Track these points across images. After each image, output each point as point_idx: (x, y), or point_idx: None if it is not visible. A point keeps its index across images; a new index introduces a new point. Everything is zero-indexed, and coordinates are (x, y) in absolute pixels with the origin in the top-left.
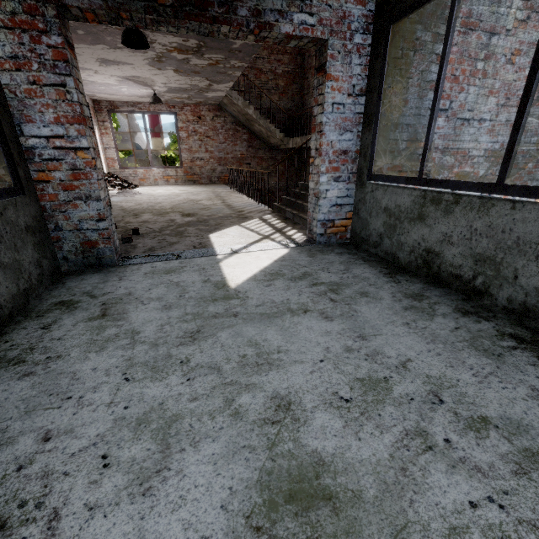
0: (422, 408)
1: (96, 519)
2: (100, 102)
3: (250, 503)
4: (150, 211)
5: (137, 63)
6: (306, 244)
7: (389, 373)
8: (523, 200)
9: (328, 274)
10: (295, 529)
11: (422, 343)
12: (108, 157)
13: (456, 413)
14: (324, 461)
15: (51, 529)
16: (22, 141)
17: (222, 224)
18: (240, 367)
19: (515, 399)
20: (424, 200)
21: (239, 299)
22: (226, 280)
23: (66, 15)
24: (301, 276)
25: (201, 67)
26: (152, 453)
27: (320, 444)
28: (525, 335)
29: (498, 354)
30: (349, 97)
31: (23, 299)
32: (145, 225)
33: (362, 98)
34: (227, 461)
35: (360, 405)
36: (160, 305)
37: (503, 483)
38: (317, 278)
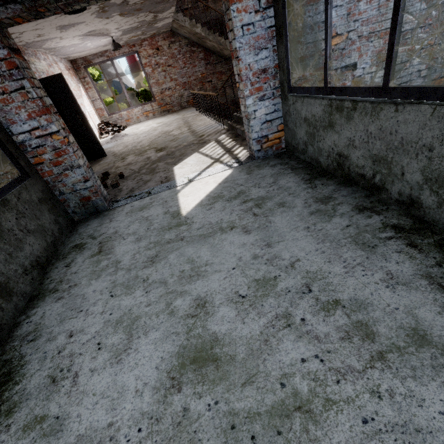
0: (294, 297)
1: (94, 376)
2: (76, 61)
3: (171, 365)
4: (133, 152)
5: (88, 20)
6: (247, 161)
7: (279, 273)
8: (406, 100)
9: (258, 190)
10: (192, 378)
11: (313, 244)
12: (97, 108)
13: (318, 299)
14: (218, 339)
15: (75, 381)
16: (14, 139)
17: (185, 154)
18: (179, 280)
19: (369, 284)
20: (331, 109)
21: (187, 225)
22: (180, 209)
23: (3, 25)
24: (236, 196)
25: (140, 4)
26: (123, 340)
27: (218, 328)
28: (406, 224)
29: (372, 246)
30: (256, 14)
31: (52, 248)
32: (128, 167)
33: (270, 10)
34: (162, 342)
35: (251, 299)
36: (134, 238)
37: (330, 346)
38: (248, 195)
